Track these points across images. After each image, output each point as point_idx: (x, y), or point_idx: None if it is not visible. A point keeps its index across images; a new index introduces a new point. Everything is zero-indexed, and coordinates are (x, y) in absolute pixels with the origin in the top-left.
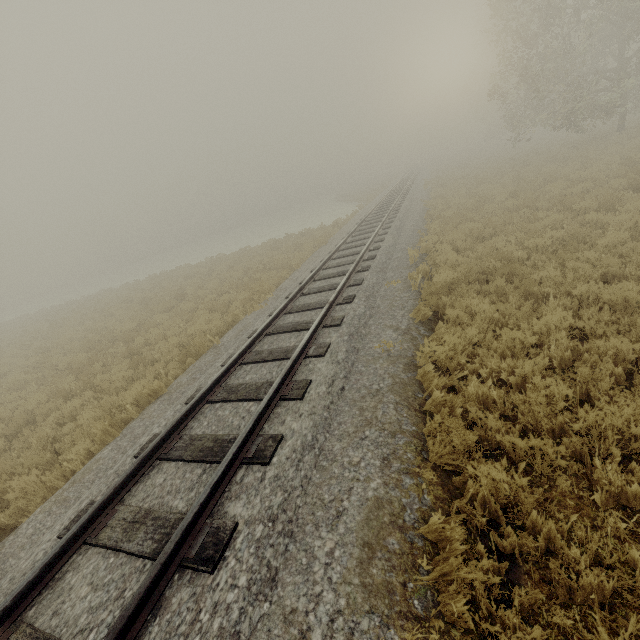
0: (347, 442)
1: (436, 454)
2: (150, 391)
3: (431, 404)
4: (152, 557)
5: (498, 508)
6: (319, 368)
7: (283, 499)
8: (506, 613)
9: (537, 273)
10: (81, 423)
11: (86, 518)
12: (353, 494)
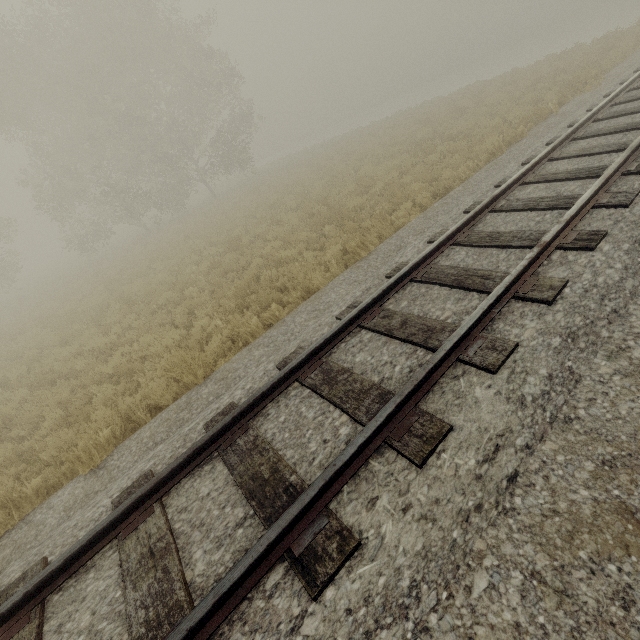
0: None
1: None
2: (512, 136)
3: None
4: (618, 149)
5: None
6: None
7: None
8: None
9: None
10: (450, 162)
11: (550, 148)
12: None
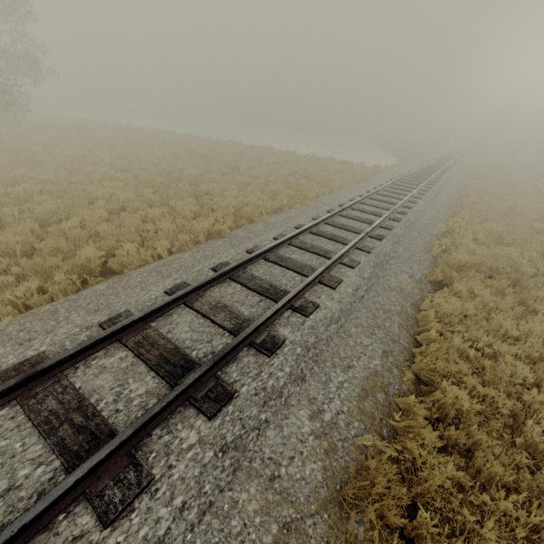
0: (361, 330)
1: (419, 366)
2: (216, 230)
3: (423, 337)
4: (231, 331)
5: (450, 413)
6: (349, 275)
7: (315, 341)
8: (442, 460)
9: (538, 291)
10: (161, 227)
11: (189, 290)
12: (361, 360)
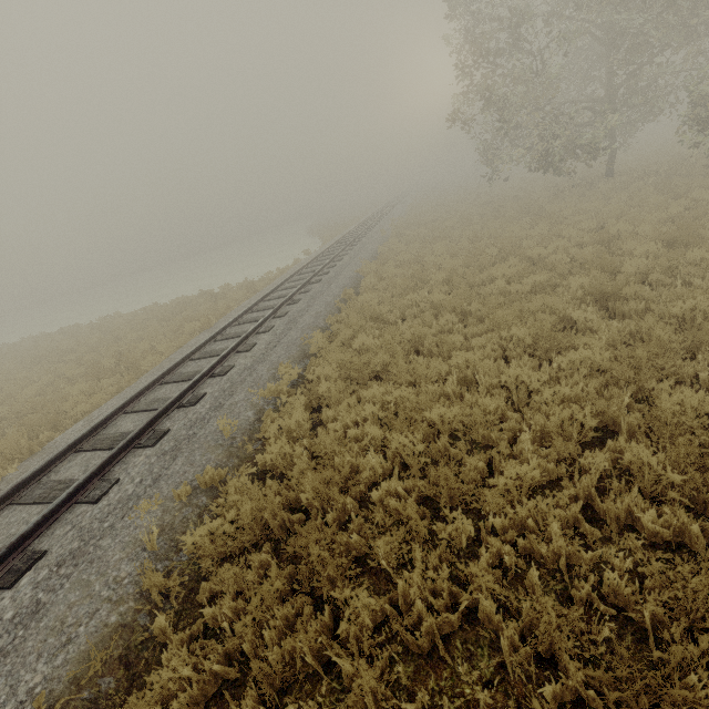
0: None
1: None
2: None
3: None
4: None
5: None
6: None
7: None
8: None
9: (336, 589)
10: None
11: None
12: None
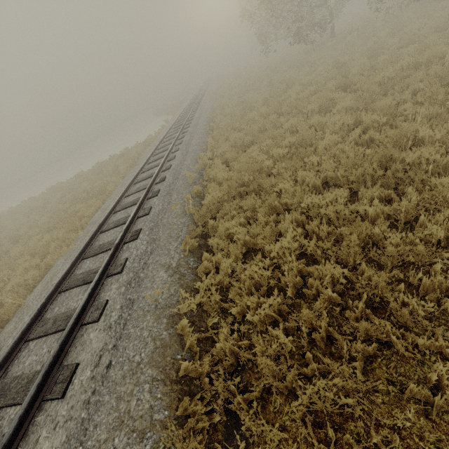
0: None
1: None
2: None
3: (185, 372)
4: None
5: None
6: (90, 340)
7: None
8: None
9: (277, 186)
10: None
11: None
12: None
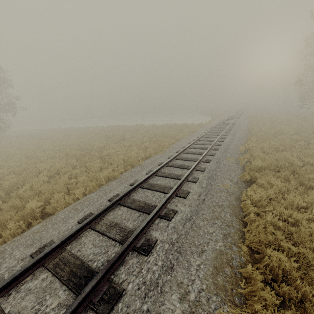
0: (206, 223)
1: (249, 241)
2: (112, 175)
3: (247, 219)
4: (120, 242)
5: (279, 273)
6: (193, 187)
7: (177, 237)
8: None
9: (308, 174)
10: (80, 180)
11: (92, 218)
12: (209, 245)
